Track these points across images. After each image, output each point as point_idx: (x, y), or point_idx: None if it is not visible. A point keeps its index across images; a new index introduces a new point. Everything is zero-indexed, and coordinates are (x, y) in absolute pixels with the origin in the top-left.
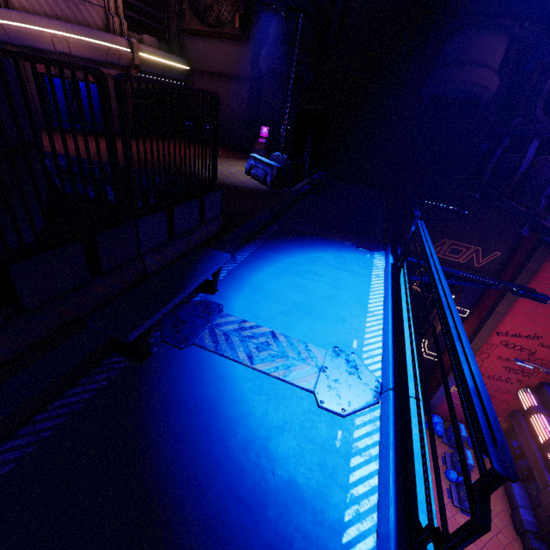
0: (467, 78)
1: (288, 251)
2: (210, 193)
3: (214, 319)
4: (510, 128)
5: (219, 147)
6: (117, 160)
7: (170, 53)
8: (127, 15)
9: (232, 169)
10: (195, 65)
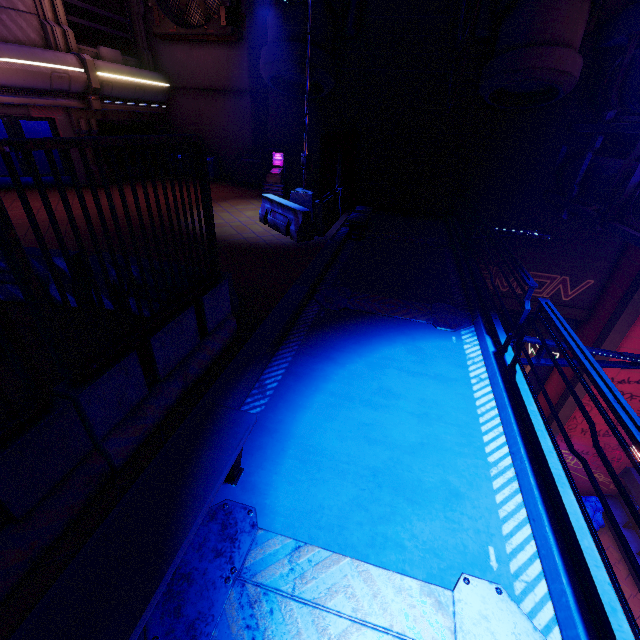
0: (543, 64)
1: (340, 353)
2: (212, 290)
3: (242, 554)
4: (603, 125)
5: (222, 183)
6: (3, 313)
7: (141, 68)
8: (73, 22)
9: (242, 217)
10: (176, 81)
